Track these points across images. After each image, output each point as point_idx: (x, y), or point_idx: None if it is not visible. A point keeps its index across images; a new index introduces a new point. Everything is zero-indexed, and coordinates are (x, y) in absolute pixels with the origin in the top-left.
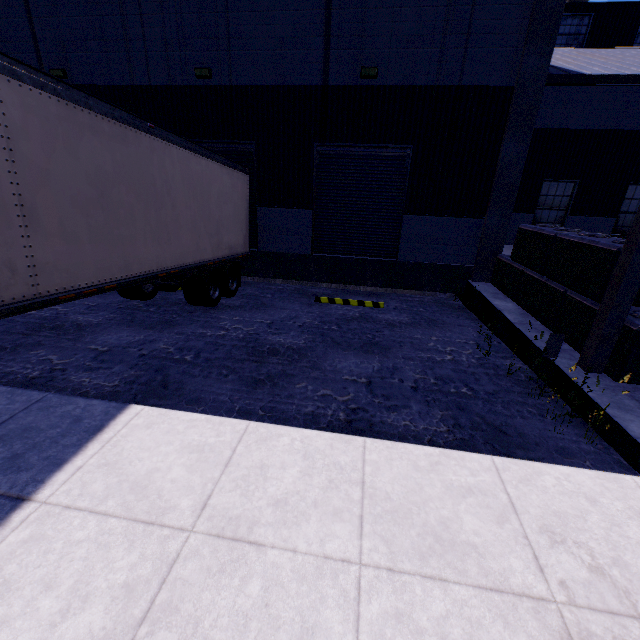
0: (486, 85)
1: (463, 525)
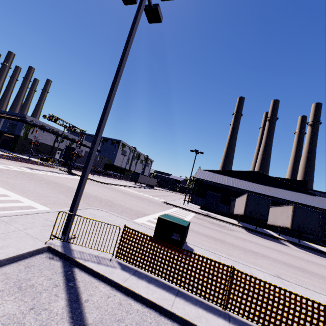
0: None
1: None
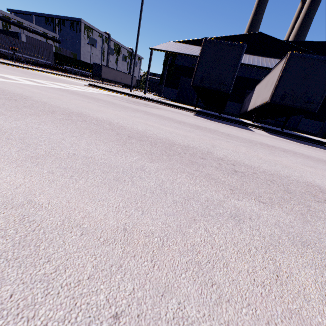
0: None
1: None
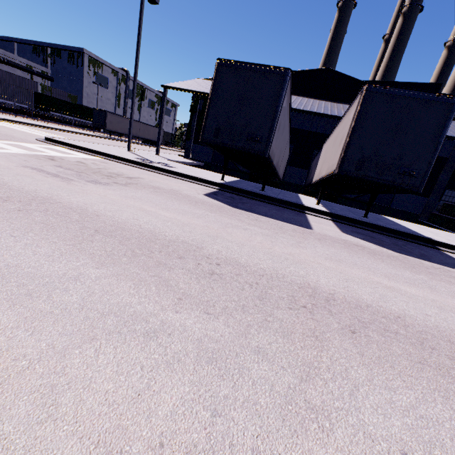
0: (438, 155)
1: (453, 235)
